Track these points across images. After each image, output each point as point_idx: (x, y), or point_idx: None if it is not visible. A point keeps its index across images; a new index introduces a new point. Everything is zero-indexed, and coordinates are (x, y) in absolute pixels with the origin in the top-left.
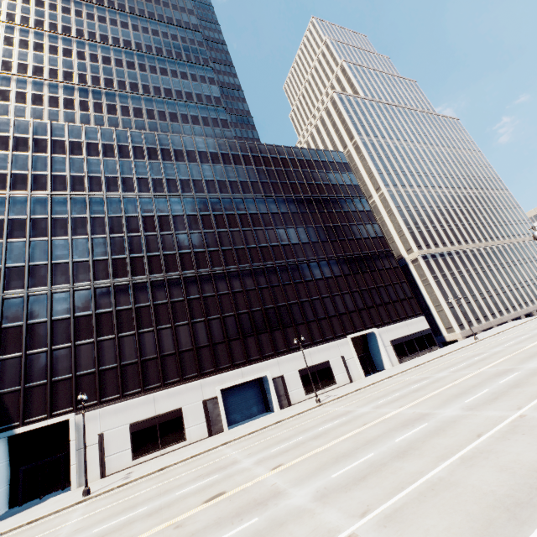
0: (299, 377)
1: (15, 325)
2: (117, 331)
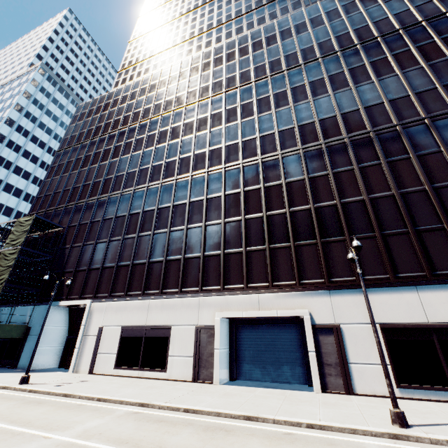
0: (382, 340)
1: (86, 222)
2: (139, 231)
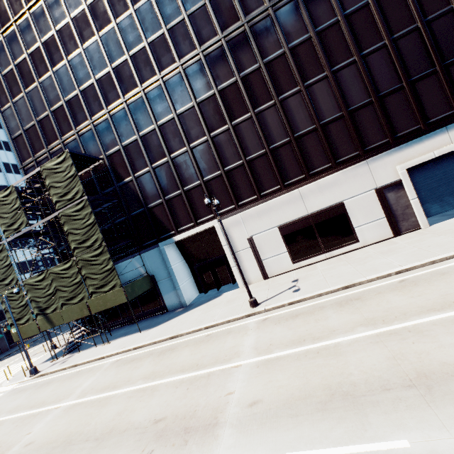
0: None
1: (131, 140)
2: (229, 119)
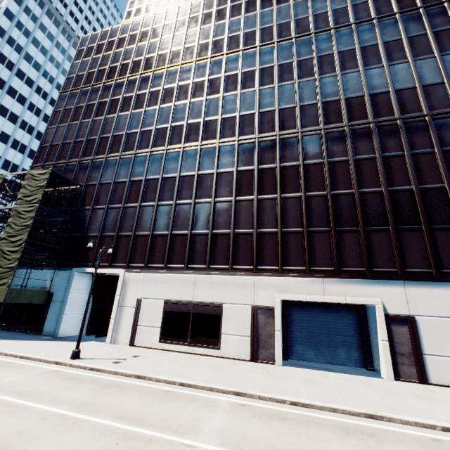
0: None
1: (108, 182)
2: (176, 198)
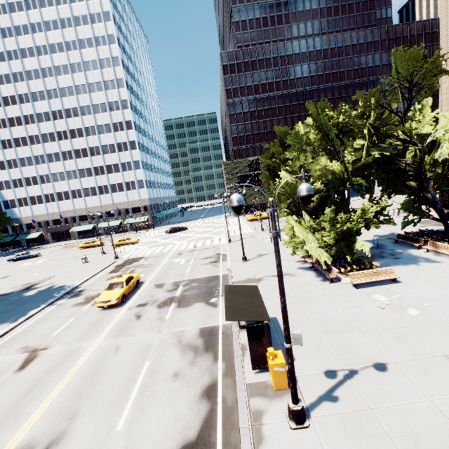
0: None
1: None
2: None
